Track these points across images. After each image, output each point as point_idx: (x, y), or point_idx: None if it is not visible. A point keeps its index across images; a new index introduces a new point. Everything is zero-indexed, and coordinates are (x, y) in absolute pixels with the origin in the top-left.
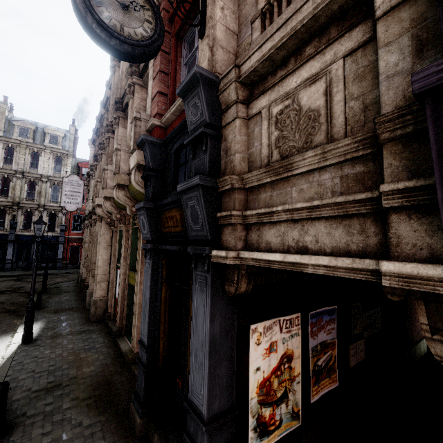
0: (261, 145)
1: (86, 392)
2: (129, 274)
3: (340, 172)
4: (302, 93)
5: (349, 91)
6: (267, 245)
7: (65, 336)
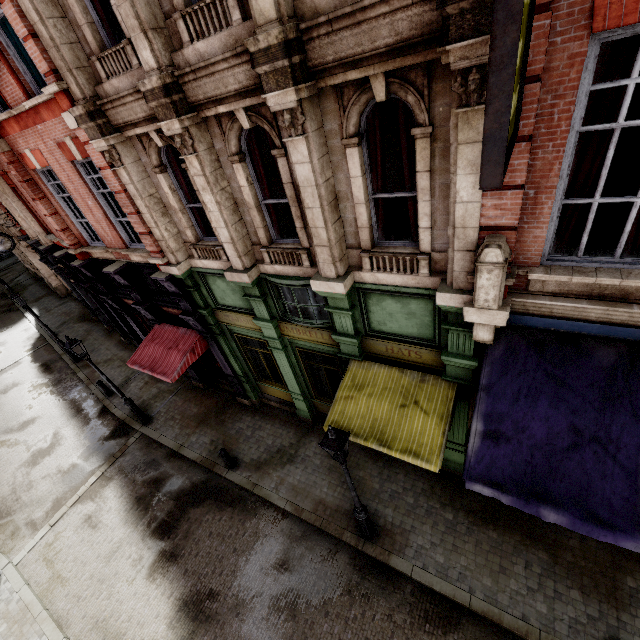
0: None
1: (76, 320)
2: None
3: None
4: None
5: None
6: None
7: (54, 309)
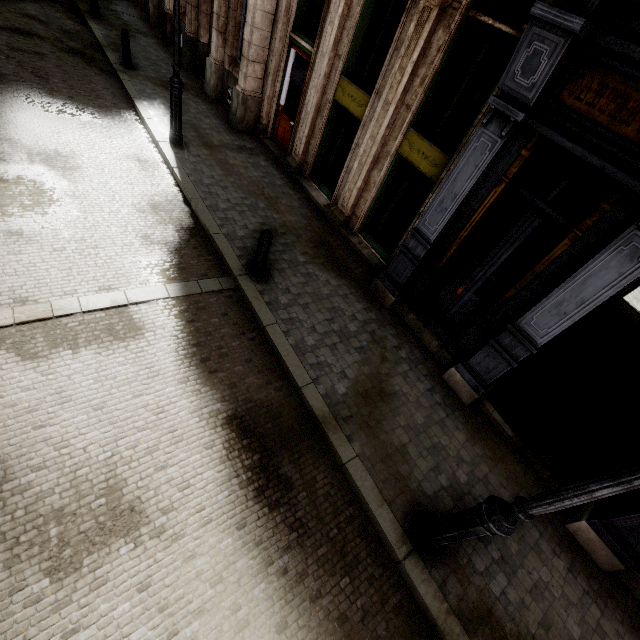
0: None
1: (310, 248)
2: (340, 84)
3: None
4: None
5: None
6: None
7: (221, 149)
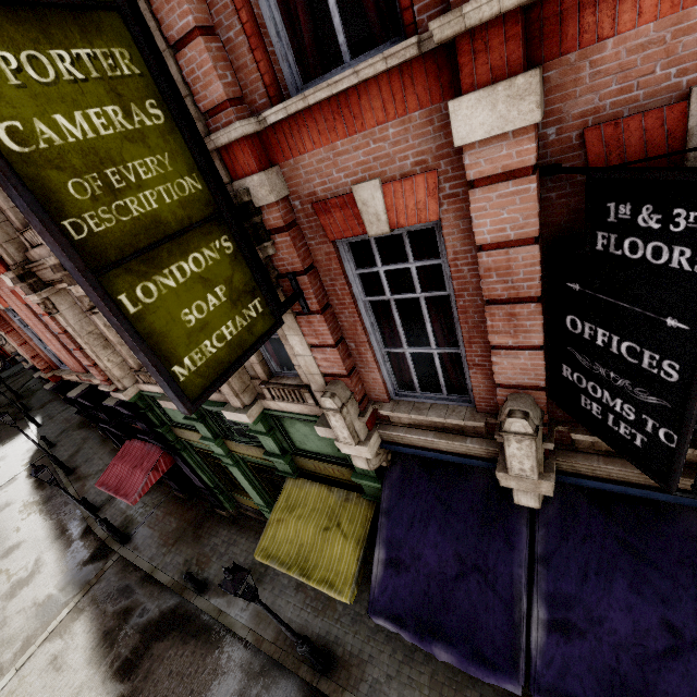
0: None
1: (76, 427)
2: None
3: None
4: None
5: None
6: None
7: (57, 415)
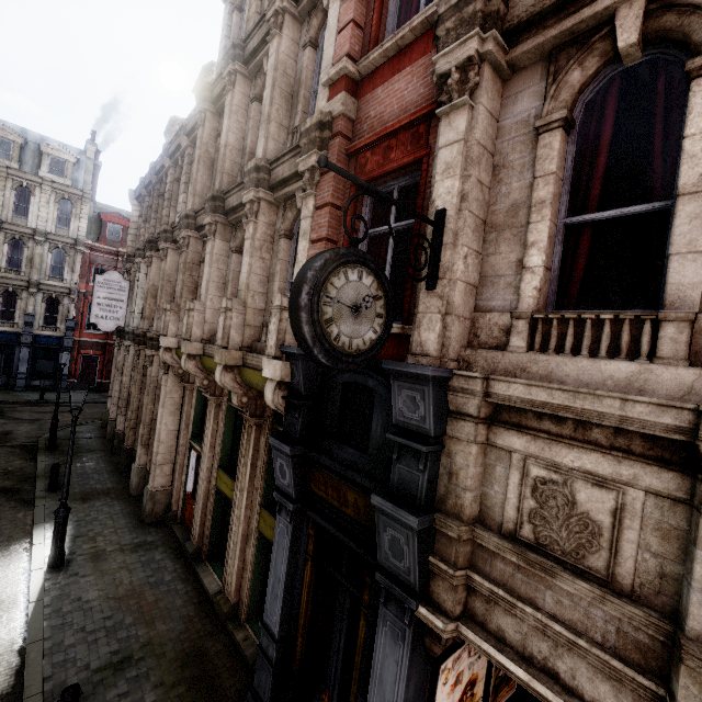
0: (505, 499)
1: (171, 671)
2: (218, 474)
3: (618, 623)
4: (580, 484)
5: (645, 537)
6: (499, 631)
7: (112, 554)
